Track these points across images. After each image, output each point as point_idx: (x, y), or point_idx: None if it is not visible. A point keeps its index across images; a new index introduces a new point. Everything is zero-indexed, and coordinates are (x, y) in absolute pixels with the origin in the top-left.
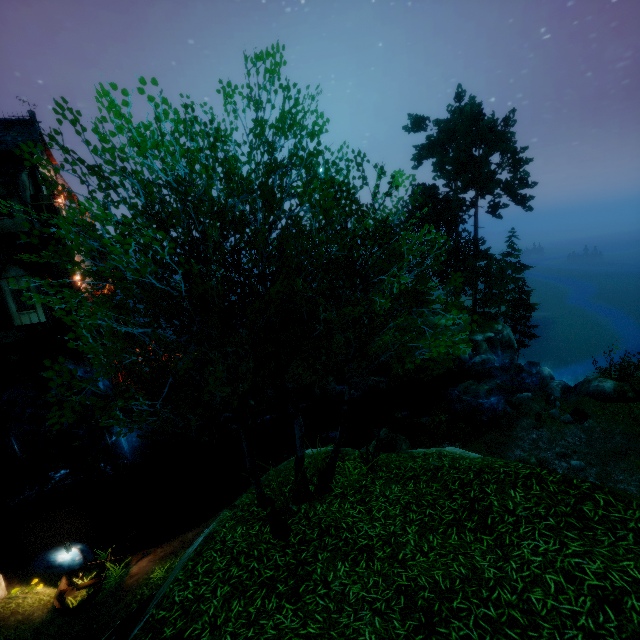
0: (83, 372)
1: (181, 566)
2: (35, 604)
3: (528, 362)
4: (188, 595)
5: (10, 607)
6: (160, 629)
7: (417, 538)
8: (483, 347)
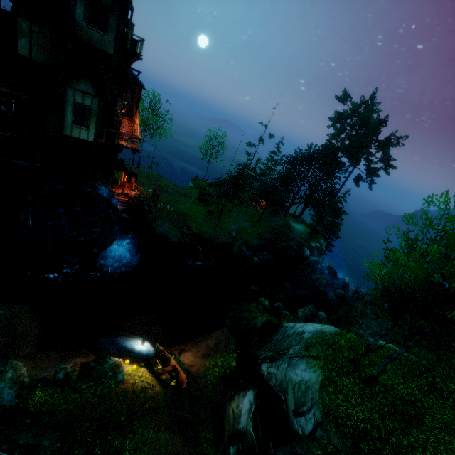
0: (104, 193)
1: (315, 391)
2: (148, 380)
3: (329, 266)
4: (363, 416)
5: (139, 383)
6: (370, 433)
7: (423, 397)
8: (315, 252)
